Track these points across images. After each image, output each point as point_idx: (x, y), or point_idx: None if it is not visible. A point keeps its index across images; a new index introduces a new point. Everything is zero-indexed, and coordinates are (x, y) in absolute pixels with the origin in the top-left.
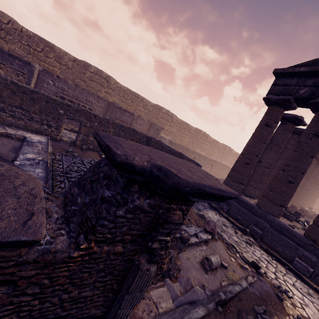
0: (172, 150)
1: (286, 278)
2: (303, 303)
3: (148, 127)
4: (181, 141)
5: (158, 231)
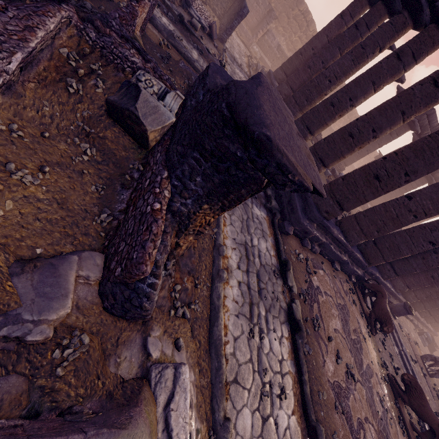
0: None
1: None
2: None
3: (265, 13)
4: None
5: None
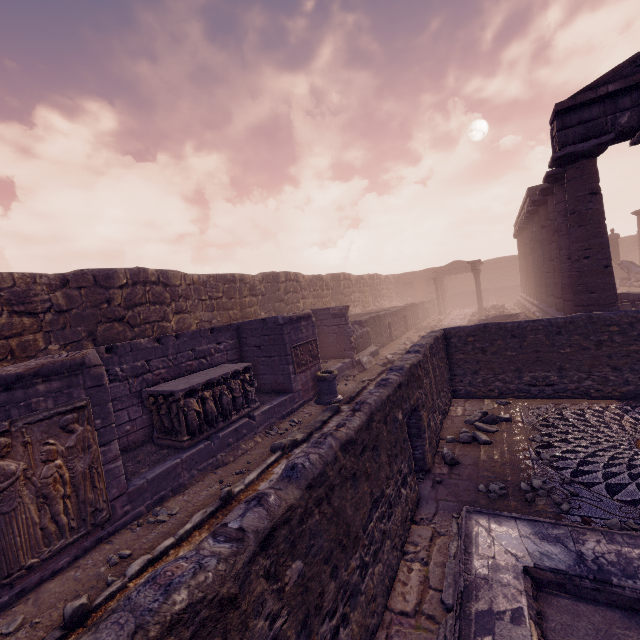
0: (555, 321)
1: None
2: None
3: None
4: None
5: None
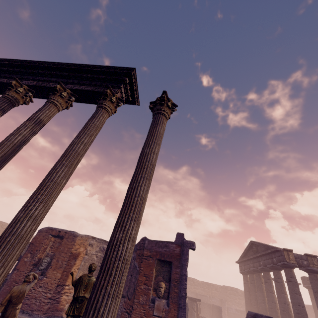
0: (215, 305)
1: None
2: None
3: (220, 302)
4: None
5: (193, 305)
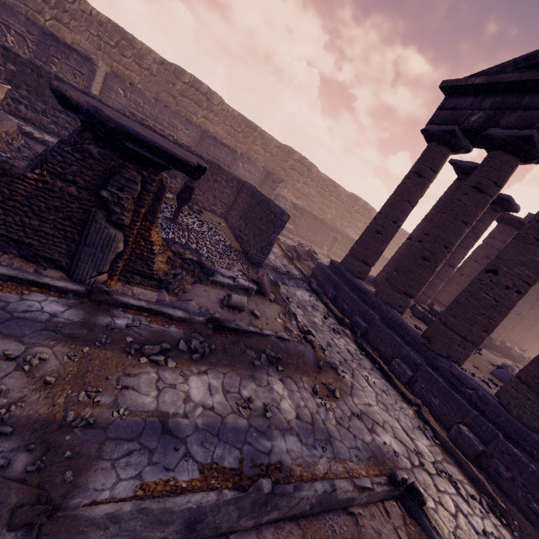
0: (262, 196)
1: (361, 370)
2: (359, 388)
3: (263, 178)
4: (321, 212)
5: (110, 183)
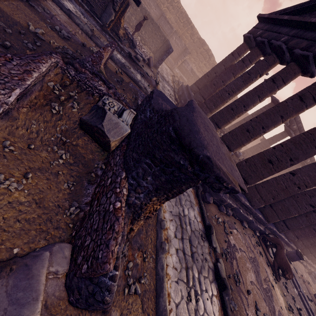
0: (169, 43)
1: None
2: None
3: (182, 50)
4: None
5: None
